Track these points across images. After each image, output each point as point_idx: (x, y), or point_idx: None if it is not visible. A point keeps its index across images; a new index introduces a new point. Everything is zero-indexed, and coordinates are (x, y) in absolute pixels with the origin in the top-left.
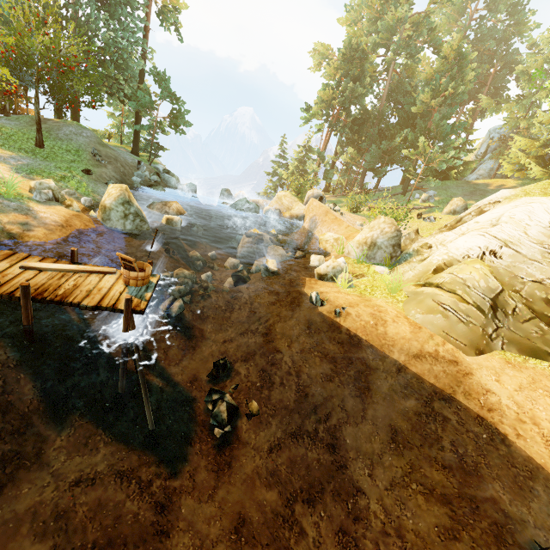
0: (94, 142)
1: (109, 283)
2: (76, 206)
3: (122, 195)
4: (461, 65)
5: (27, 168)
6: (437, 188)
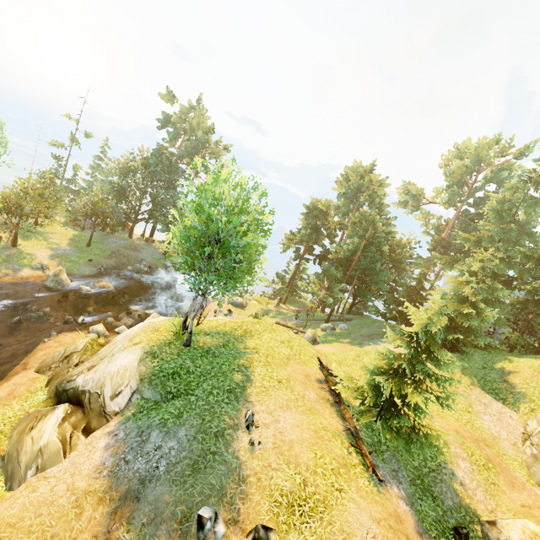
0: (122, 246)
1: None
2: (48, 273)
3: (55, 272)
4: (375, 228)
5: (60, 255)
6: (360, 324)
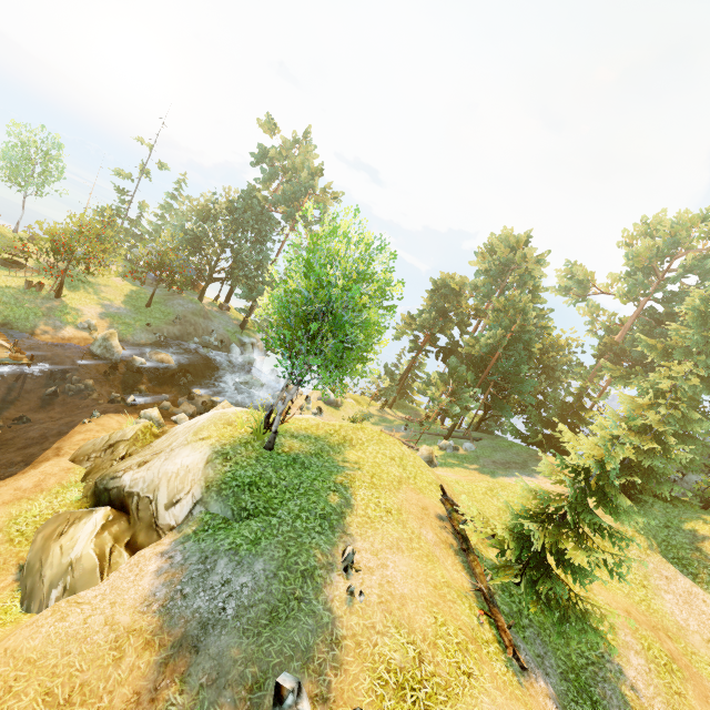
0: (190, 311)
1: (6, 354)
2: (95, 335)
3: (105, 335)
4: (526, 320)
5: (112, 314)
6: (492, 446)
